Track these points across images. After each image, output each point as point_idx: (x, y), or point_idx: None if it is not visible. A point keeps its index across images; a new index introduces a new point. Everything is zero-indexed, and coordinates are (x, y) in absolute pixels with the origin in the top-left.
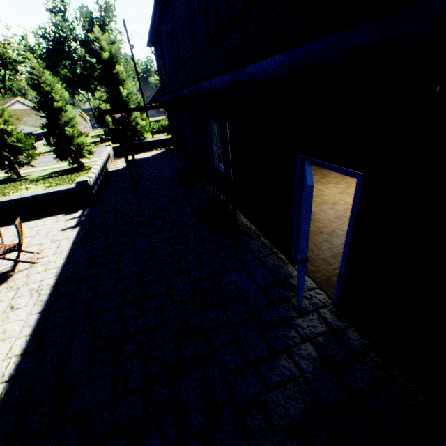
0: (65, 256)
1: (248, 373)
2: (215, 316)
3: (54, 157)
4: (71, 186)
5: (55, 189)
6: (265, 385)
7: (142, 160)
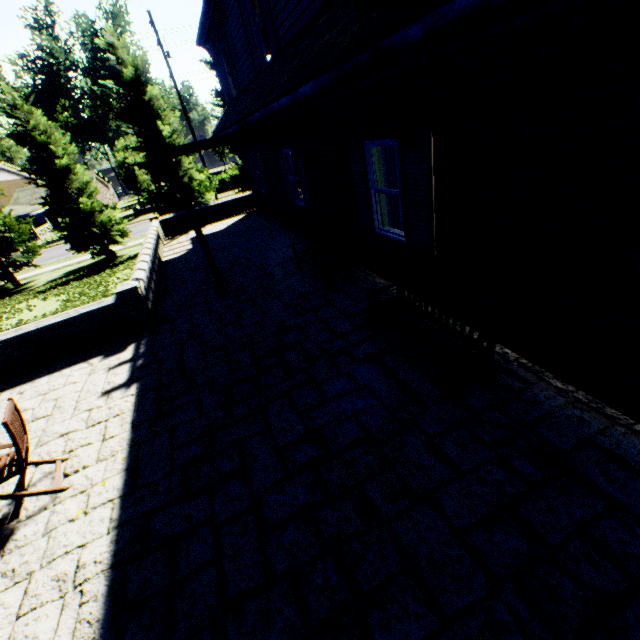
0: (122, 465)
1: None
2: None
3: (67, 247)
4: (107, 301)
5: (79, 312)
6: None
7: (213, 237)
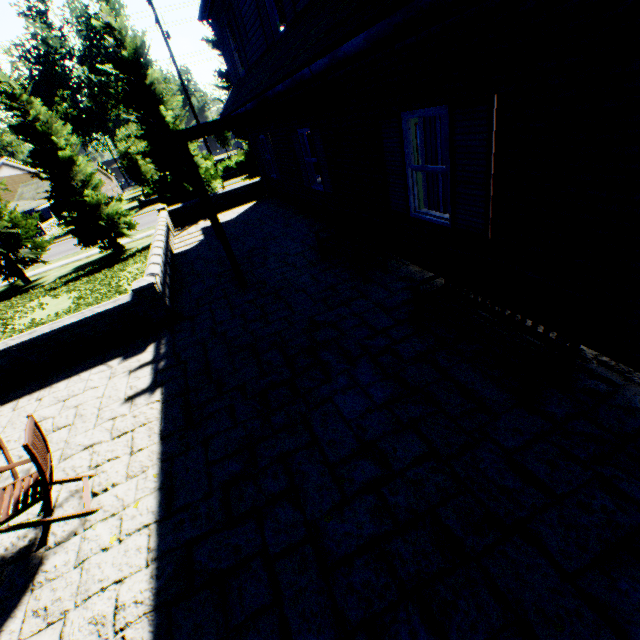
0: (154, 483)
1: None
2: None
3: (74, 242)
4: (123, 299)
5: (94, 311)
6: None
7: (225, 226)
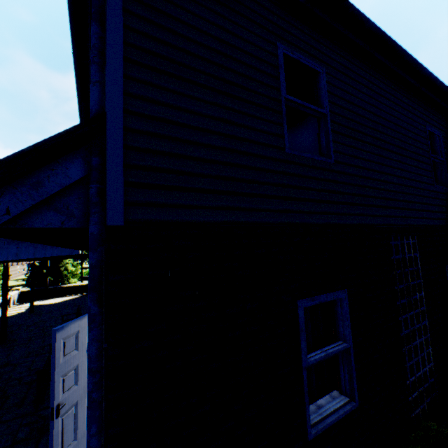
0: None
1: None
2: None
3: None
4: None
5: None
6: None
7: (46, 306)
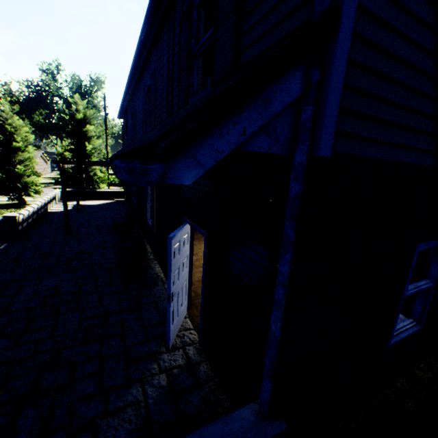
0: None
1: (97, 401)
2: (90, 349)
3: None
4: None
5: None
6: (108, 410)
7: (88, 206)
